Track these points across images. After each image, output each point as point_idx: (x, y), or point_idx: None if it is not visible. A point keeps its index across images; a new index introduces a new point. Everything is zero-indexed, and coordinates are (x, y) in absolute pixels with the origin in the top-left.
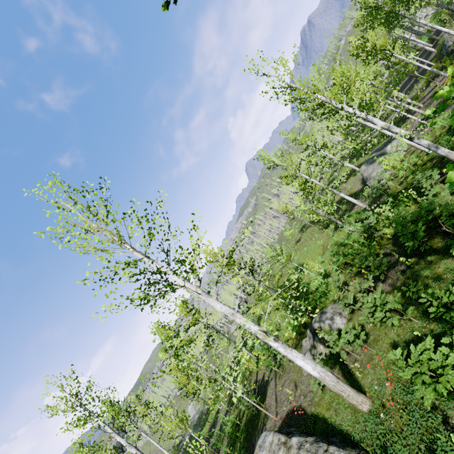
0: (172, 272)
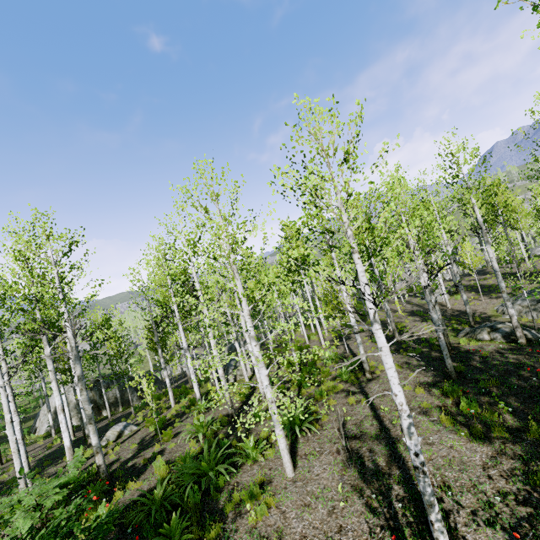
0: None
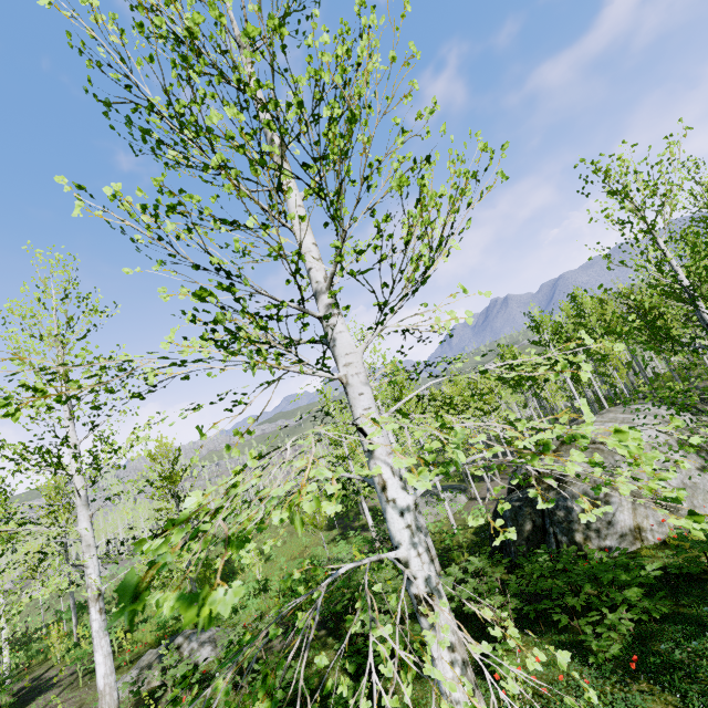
0: (74, 455)
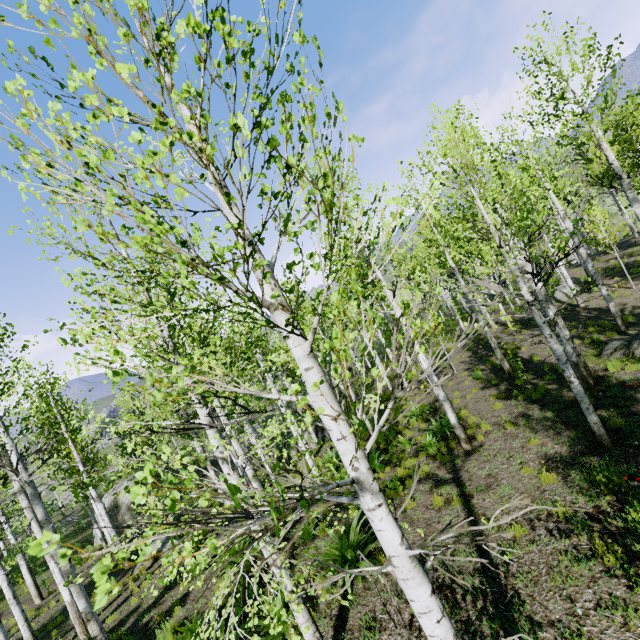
0: None
